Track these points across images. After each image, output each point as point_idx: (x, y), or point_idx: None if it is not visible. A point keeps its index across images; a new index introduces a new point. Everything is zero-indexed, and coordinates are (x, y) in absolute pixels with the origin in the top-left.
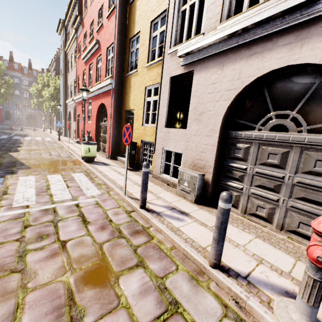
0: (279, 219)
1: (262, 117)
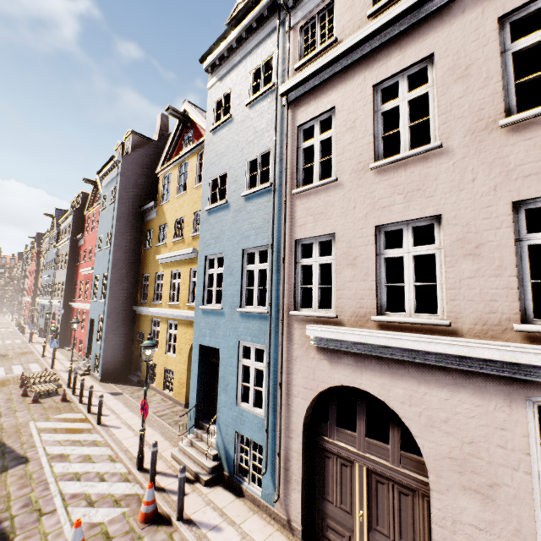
0: None
1: None
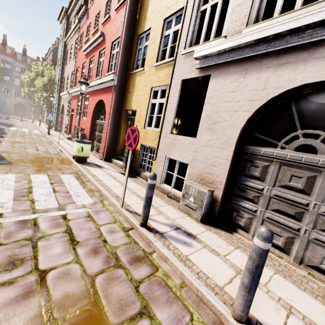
0: (299, 251)
1: (286, 134)
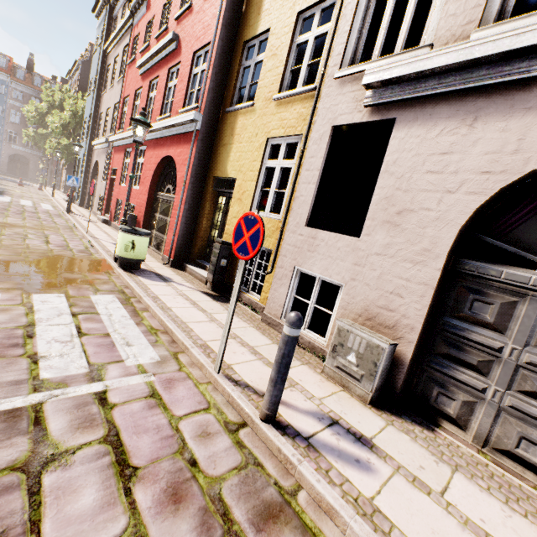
0: None
1: None
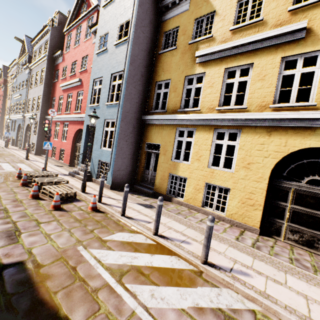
0: None
1: None
